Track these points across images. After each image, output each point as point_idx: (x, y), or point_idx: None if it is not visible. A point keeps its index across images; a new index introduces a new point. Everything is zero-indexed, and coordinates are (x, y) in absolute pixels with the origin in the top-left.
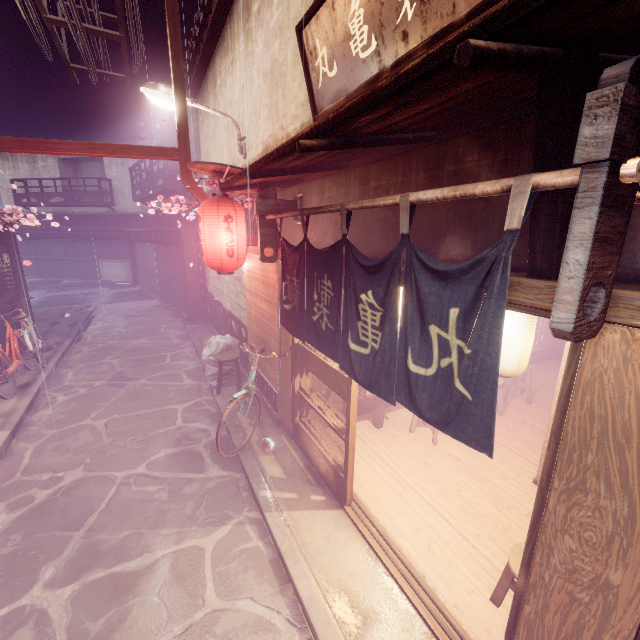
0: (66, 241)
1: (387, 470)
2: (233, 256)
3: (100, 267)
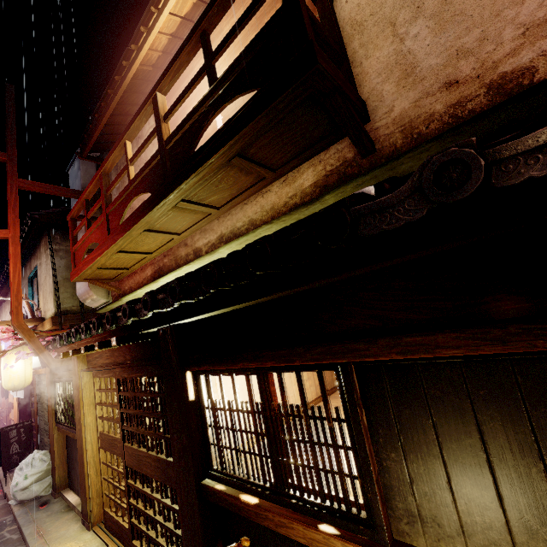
0: None
1: None
2: None
3: None
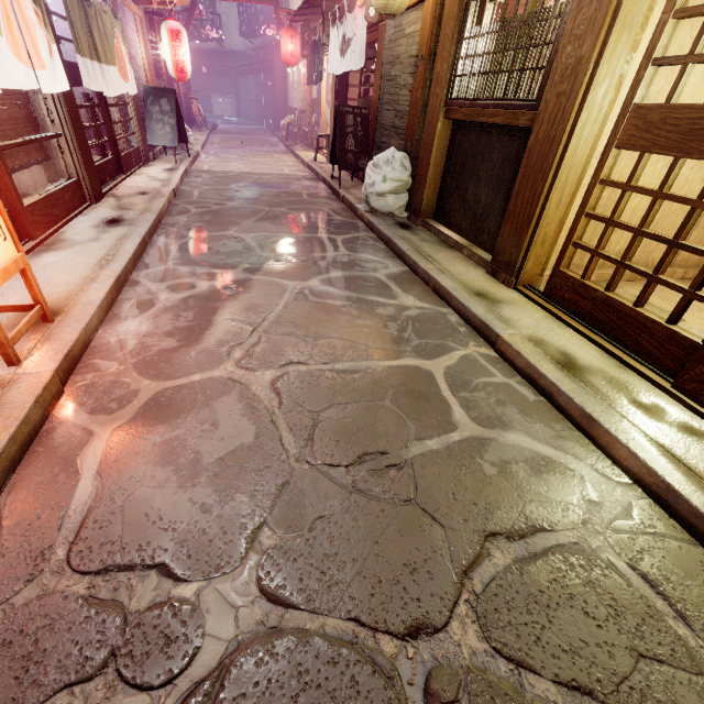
0: None
1: None
2: (293, 57)
3: (212, 102)
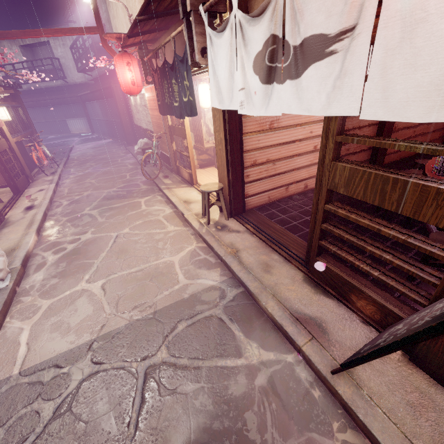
0: (42, 108)
1: (215, 178)
2: (135, 85)
3: (68, 124)
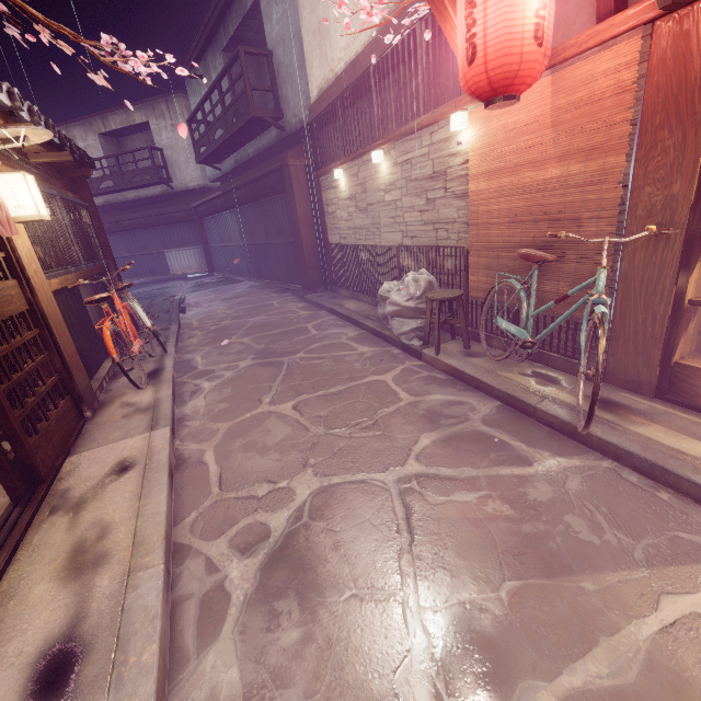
0: (125, 234)
1: None
2: (541, 45)
3: (167, 259)
